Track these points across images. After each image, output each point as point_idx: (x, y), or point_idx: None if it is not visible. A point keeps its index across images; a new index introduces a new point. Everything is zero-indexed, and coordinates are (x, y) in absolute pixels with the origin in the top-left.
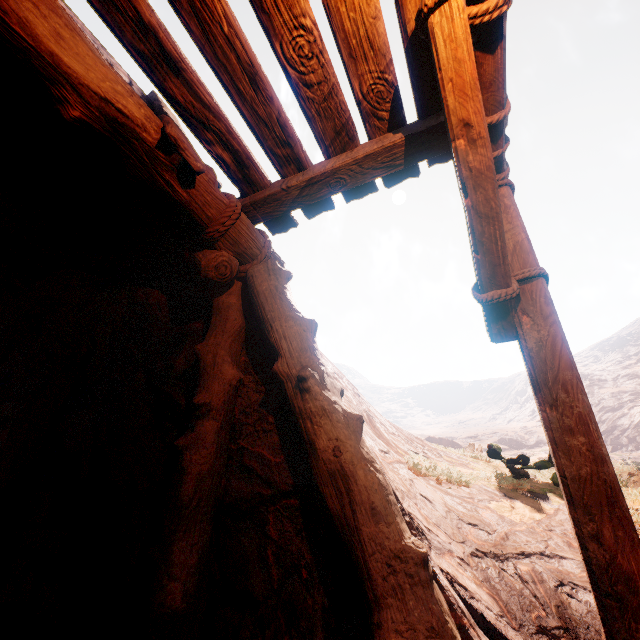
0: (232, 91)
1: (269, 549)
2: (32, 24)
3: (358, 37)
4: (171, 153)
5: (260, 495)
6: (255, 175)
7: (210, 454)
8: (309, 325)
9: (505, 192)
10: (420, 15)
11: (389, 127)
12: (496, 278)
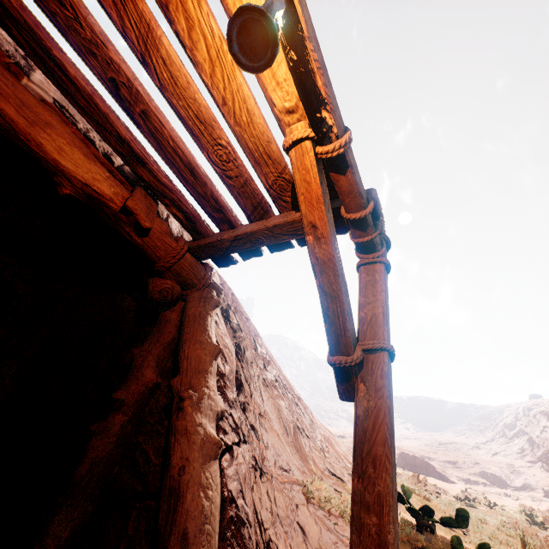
0: (179, 177)
1: (123, 542)
2: (44, 145)
3: (259, 152)
4: (129, 215)
5: (134, 490)
6: (200, 228)
7: (110, 443)
8: (213, 350)
9: (378, 268)
10: (284, 149)
11: (293, 207)
12: (340, 346)
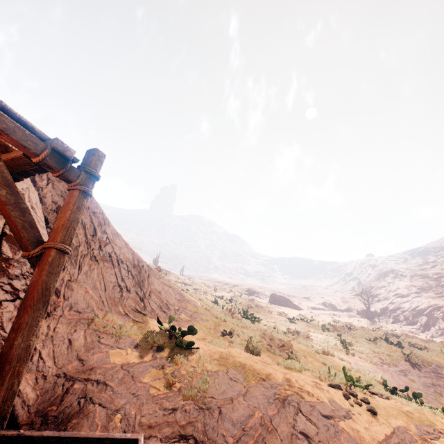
0: None
1: None
2: None
3: None
4: None
5: None
6: None
7: None
8: None
9: (74, 193)
10: None
11: None
12: (23, 246)
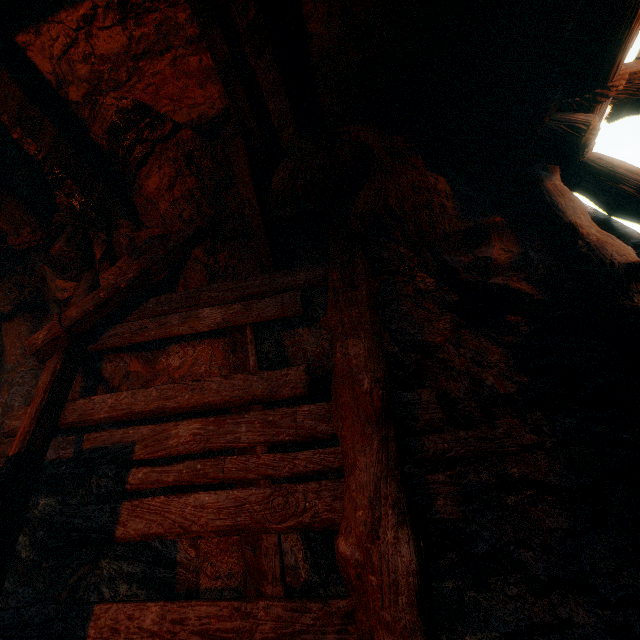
0: None
1: None
2: None
3: None
4: None
5: None
6: None
7: None
8: None
9: None
10: None
11: None
12: None
